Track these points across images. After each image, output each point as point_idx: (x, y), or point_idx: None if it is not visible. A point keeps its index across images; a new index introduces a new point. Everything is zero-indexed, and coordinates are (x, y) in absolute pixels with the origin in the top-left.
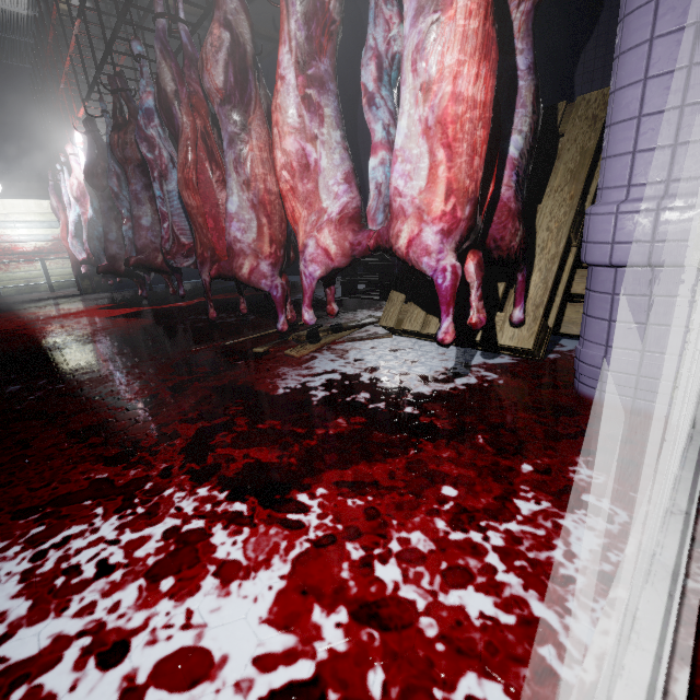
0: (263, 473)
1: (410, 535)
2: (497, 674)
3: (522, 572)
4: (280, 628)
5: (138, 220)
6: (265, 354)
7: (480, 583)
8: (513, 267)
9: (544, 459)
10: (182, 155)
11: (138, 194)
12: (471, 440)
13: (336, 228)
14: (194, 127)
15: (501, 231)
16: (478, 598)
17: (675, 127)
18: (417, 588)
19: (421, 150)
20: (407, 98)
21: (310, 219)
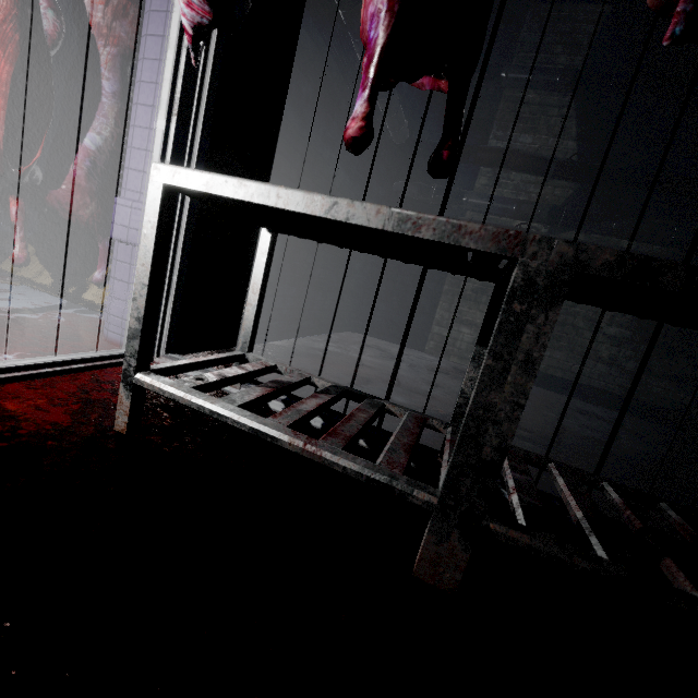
0: None
1: None
2: None
3: None
4: None
5: None
6: None
7: None
8: (91, 234)
9: None
10: None
11: None
12: None
13: None
14: None
15: (69, 198)
16: None
17: (143, 161)
18: None
19: None
20: None
21: None
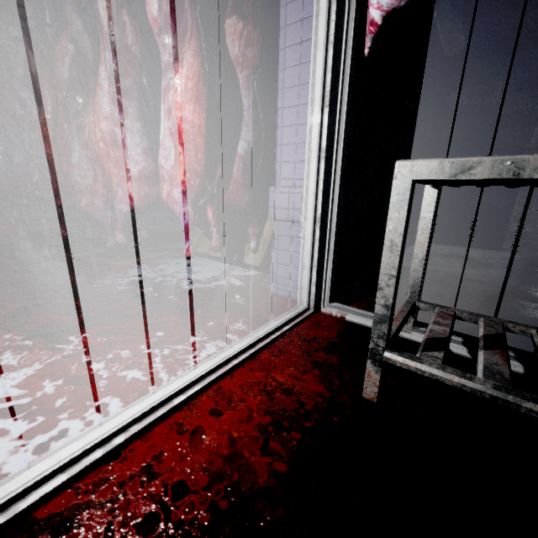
0: (54, 327)
1: (122, 351)
2: (122, 396)
3: (167, 363)
4: (21, 388)
5: (11, 158)
6: (99, 264)
7: (143, 367)
8: (247, 217)
9: (223, 320)
10: (43, 118)
11: (13, 138)
12: (194, 311)
13: (137, 182)
14: (54, 99)
15: (234, 195)
16: (136, 373)
17: (293, 153)
18: (108, 371)
19: (171, 145)
20: (163, 115)
21: (120, 175)
